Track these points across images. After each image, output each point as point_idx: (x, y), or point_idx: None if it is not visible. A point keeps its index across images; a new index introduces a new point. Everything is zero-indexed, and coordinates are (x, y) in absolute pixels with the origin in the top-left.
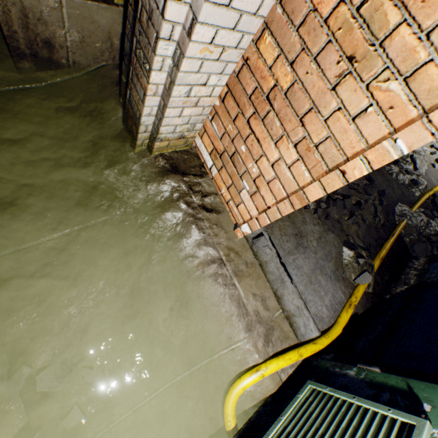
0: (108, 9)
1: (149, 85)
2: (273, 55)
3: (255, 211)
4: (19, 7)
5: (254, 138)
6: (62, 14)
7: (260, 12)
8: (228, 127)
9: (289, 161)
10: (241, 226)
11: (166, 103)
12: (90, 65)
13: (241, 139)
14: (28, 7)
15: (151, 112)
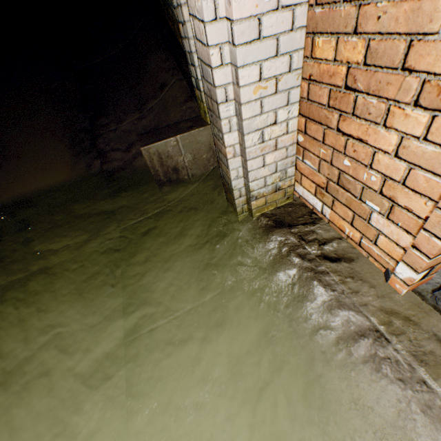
0: (205, 129)
1: (226, 148)
2: (331, 47)
3: (406, 237)
4: (157, 154)
5: (353, 141)
6: (179, 147)
7: (296, 25)
8: (320, 153)
9: (419, 130)
10: (394, 269)
11: (245, 157)
12: (203, 173)
13: (339, 155)
14: (161, 152)
15: (238, 174)
